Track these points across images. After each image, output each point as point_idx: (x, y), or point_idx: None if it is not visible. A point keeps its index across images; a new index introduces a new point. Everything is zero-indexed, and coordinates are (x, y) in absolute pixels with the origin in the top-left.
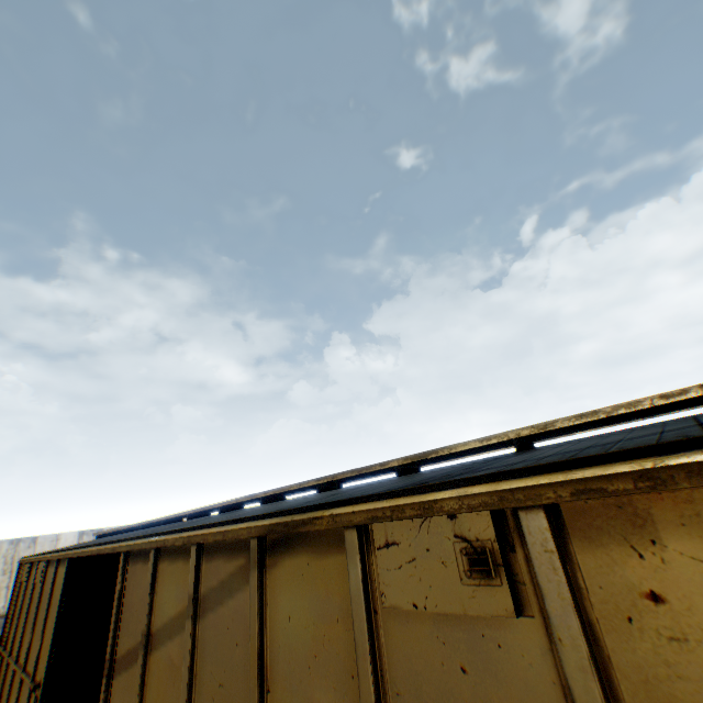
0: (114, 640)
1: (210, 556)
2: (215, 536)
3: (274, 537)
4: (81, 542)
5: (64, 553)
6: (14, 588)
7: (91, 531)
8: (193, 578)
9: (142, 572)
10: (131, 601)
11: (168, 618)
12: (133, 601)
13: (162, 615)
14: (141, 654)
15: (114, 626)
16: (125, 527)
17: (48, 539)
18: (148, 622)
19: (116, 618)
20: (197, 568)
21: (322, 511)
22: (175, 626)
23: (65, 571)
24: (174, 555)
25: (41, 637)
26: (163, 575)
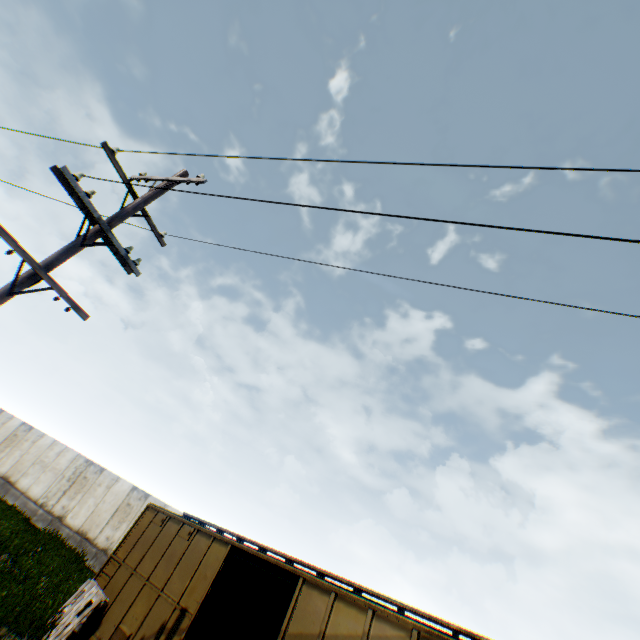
0: (288, 621)
1: (379, 618)
2: (391, 613)
3: (425, 633)
4: (131, 493)
5: (226, 537)
6: (137, 520)
7: (142, 490)
8: (369, 623)
9: (317, 596)
10: (304, 606)
11: (341, 632)
12: (307, 607)
13: (335, 628)
14: (318, 639)
15: (290, 613)
16: (222, 528)
17: (111, 476)
18: (325, 626)
19: (291, 610)
20: (370, 619)
21: (457, 639)
22: (346, 638)
23: (226, 550)
24: (349, 602)
25: (189, 578)
26: (338, 607)
